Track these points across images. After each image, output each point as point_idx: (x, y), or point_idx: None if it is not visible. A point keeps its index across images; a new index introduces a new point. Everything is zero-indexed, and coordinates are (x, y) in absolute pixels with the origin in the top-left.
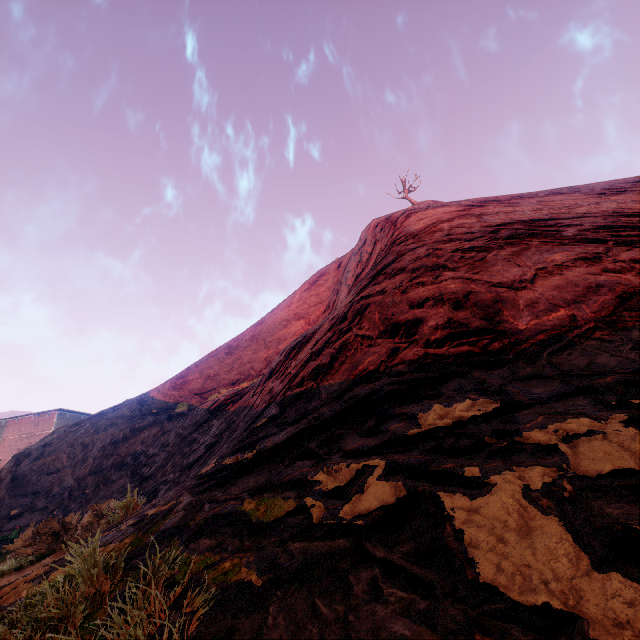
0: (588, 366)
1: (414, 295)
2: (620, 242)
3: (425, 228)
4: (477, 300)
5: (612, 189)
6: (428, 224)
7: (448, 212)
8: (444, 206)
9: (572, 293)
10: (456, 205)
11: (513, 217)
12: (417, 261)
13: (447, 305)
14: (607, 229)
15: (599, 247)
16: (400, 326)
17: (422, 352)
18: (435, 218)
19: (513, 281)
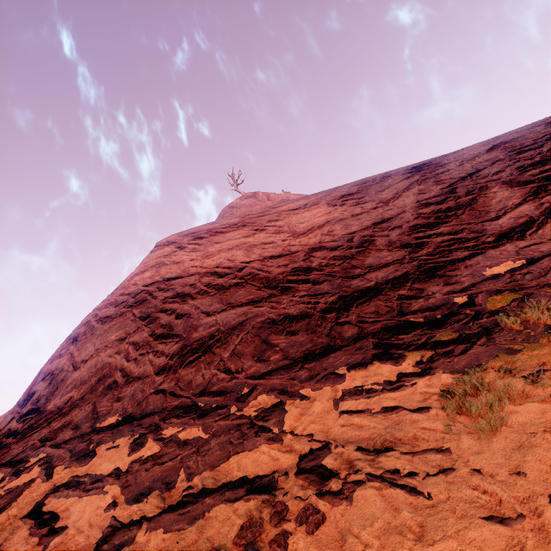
0: (6, 455)
1: (50, 367)
2: (150, 320)
3: (127, 280)
4: (58, 378)
5: (270, 222)
6: (132, 275)
7: (158, 257)
8: (171, 244)
9: (90, 374)
10: (176, 244)
11: (168, 272)
12: (78, 329)
13: (50, 380)
14: (173, 298)
15: (137, 326)
16: (28, 396)
17: (11, 425)
18: (143, 267)
19: (80, 361)
